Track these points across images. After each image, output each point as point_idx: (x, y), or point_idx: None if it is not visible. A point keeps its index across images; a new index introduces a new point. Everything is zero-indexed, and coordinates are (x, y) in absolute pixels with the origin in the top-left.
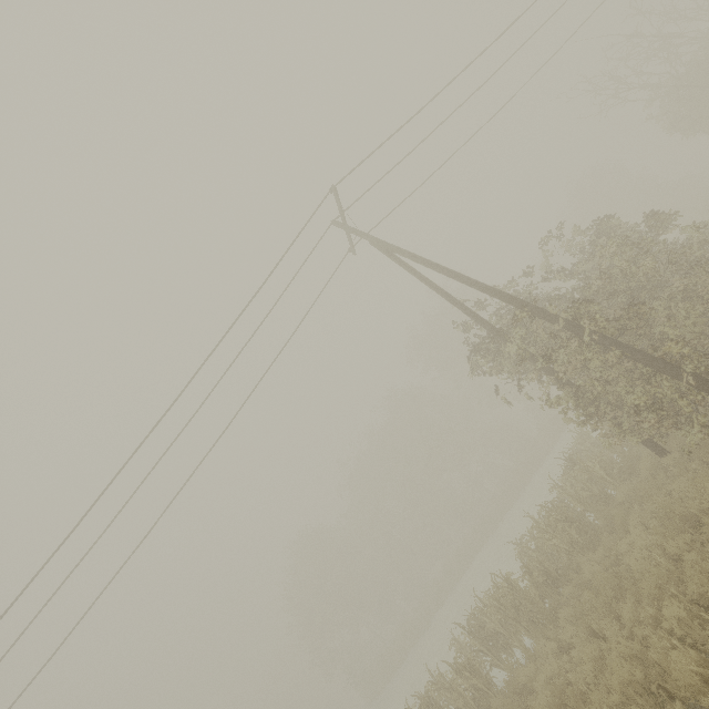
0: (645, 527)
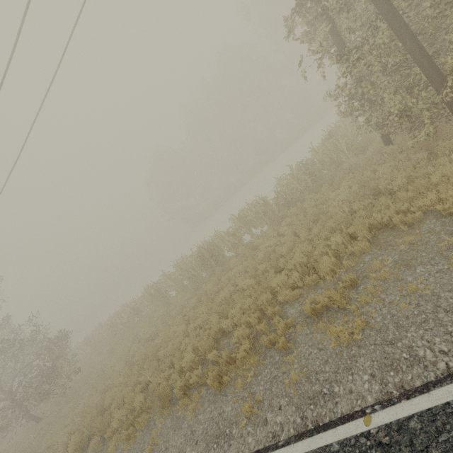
0: (349, 187)
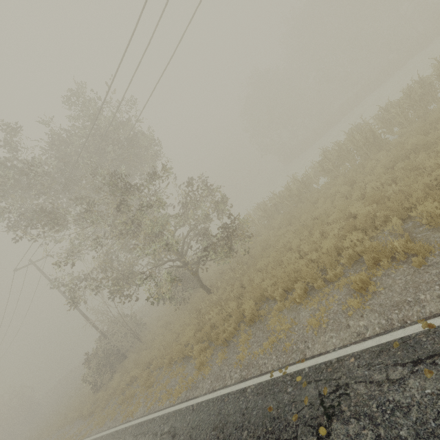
0: None
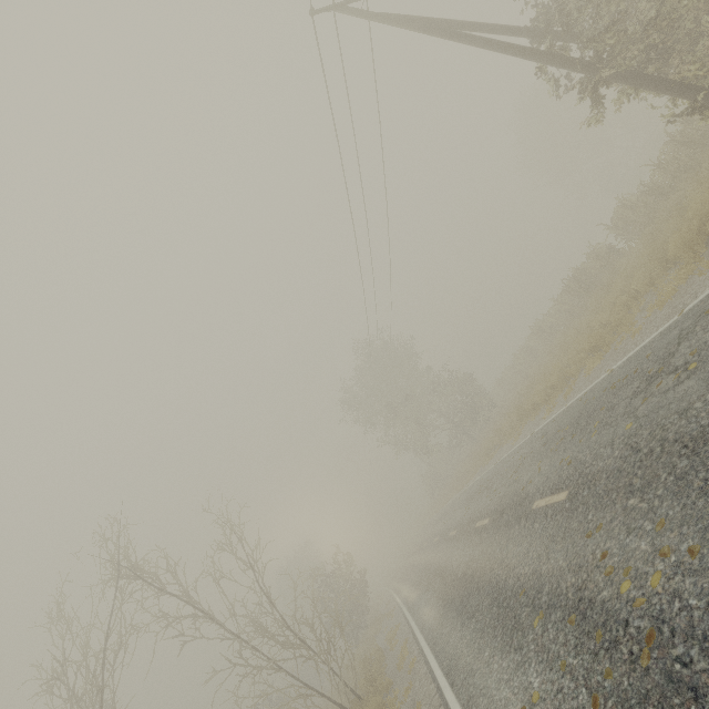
0: None
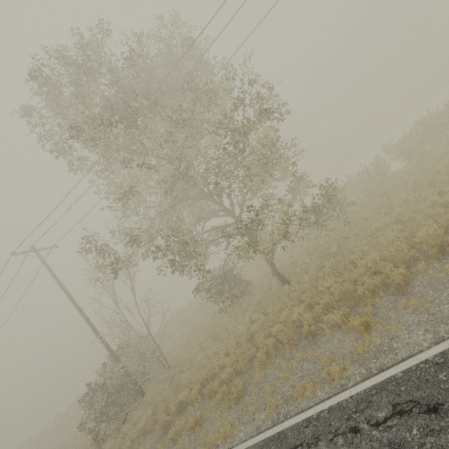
0: None
